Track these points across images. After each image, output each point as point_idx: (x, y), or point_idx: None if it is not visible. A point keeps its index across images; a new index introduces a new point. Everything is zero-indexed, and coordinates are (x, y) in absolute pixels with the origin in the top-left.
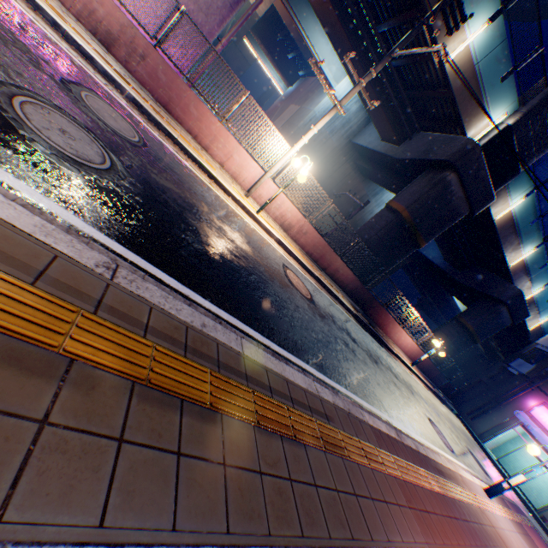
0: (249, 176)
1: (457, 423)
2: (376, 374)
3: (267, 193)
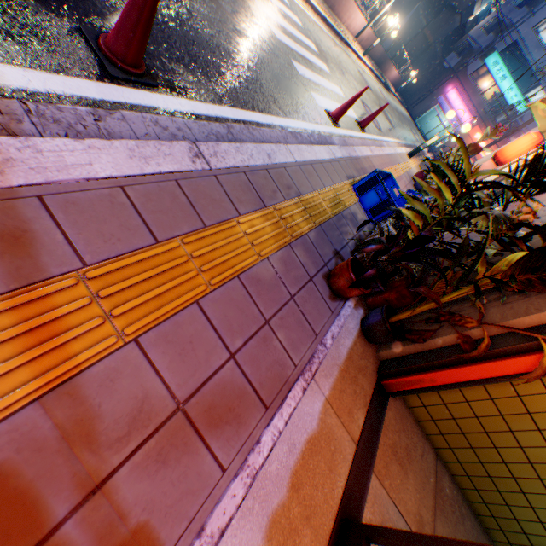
0: (354, 24)
1: (408, 117)
2: (403, 125)
3: (359, 28)
